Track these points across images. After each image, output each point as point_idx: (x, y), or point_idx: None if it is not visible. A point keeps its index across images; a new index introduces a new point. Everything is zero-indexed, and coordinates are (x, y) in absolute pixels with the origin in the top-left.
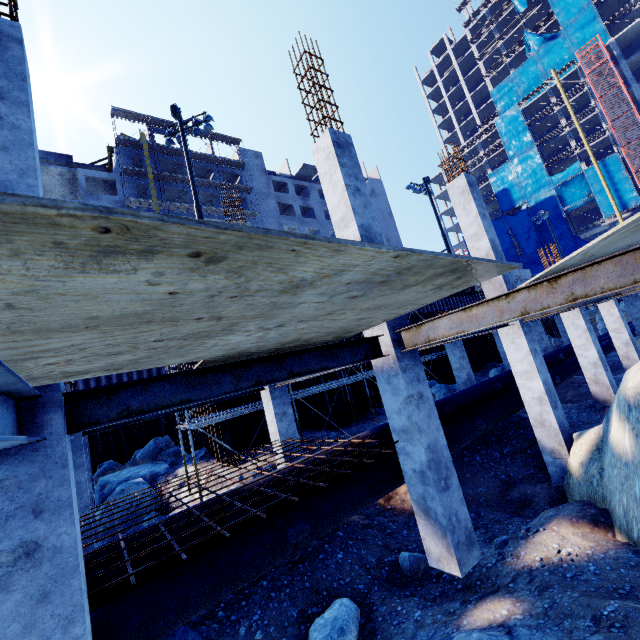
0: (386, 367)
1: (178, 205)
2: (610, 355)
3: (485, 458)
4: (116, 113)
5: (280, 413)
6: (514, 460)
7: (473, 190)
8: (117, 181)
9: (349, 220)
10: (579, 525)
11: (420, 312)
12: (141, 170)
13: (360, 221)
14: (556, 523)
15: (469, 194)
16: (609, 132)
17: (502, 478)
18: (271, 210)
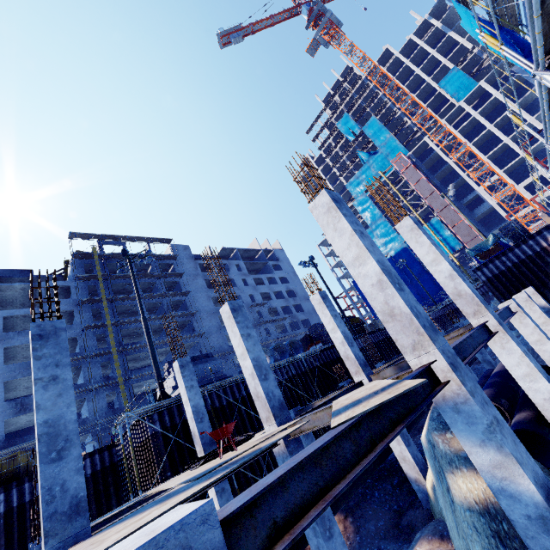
0: (281, 452)
1: (123, 297)
2: (472, 369)
3: (381, 492)
4: (73, 236)
5: (220, 490)
6: (401, 490)
7: (326, 301)
8: (72, 286)
9: (246, 356)
10: (433, 542)
11: (324, 362)
12: (92, 275)
13: (252, 356)
14: (419, 544)
15: (323, 304)
16: (427, 204)
17: (395, 509)
18: (200, 286)
